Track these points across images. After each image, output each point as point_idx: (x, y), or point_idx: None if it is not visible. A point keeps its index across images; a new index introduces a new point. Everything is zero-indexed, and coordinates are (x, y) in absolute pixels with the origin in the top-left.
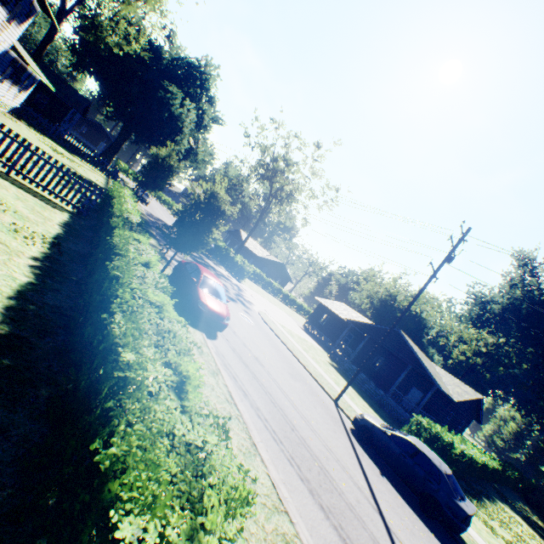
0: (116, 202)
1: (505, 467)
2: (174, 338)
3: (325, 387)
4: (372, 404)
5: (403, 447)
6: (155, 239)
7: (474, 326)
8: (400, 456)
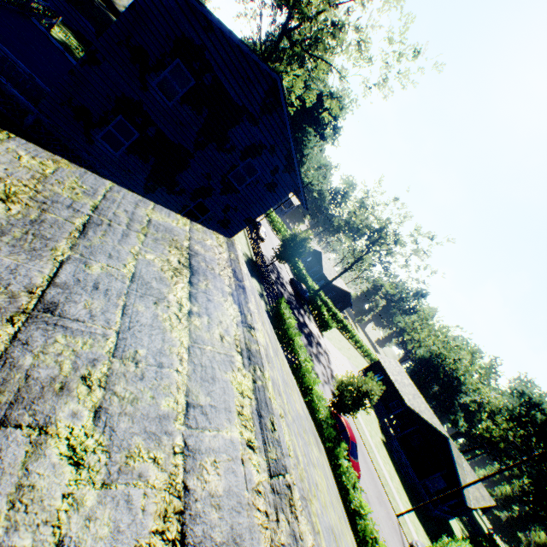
0: (302, 363)
1: None
2: None
3: (390, 498)
4: (408, 490)
5: None
6: None
7: (511, 421)
8: None
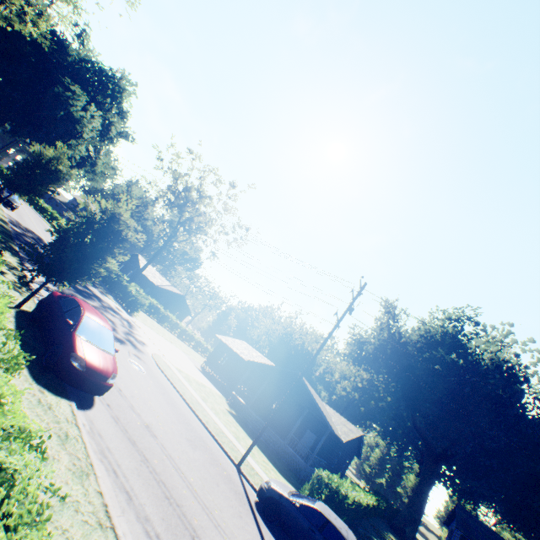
0: None
1: (379, 500)
2: (7, 499)
3: (227, 448)
4: (271, 455)
5: (312, 519)
6: (17, 256)
7: (354, 364)
8: (309, 532)
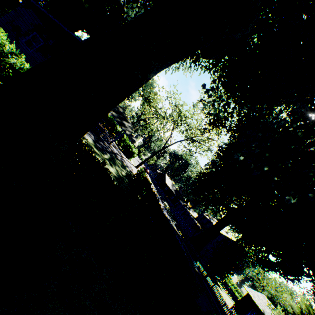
0: None
1: None
2: None
3: None
4: None
5: None
6: None
7: None
8: None
